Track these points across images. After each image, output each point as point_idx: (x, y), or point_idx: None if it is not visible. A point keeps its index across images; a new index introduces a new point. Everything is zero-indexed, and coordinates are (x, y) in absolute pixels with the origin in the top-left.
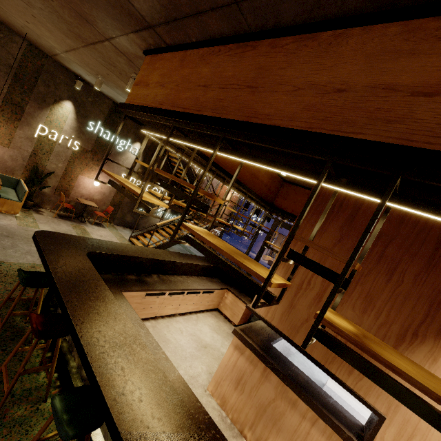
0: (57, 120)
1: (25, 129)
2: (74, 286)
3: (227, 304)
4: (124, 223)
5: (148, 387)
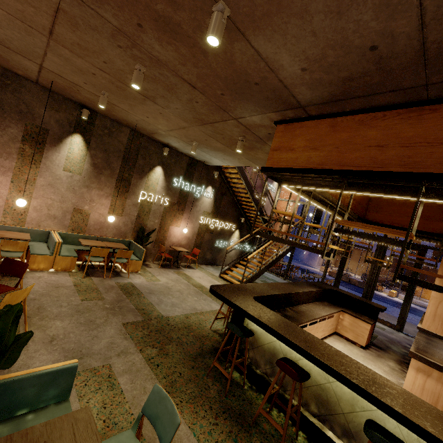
0: (152, 184)
1: (131, 197)
2: (287, 331)
3: (345, 326)
4: (205, 261)
5: (433, 415)
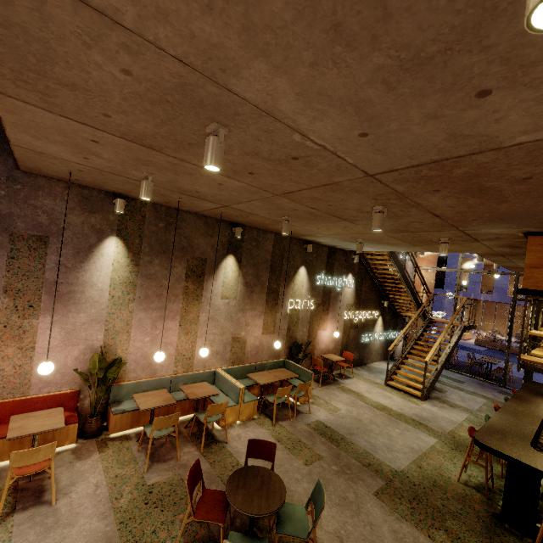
0: (297, 289)
1: (280, 310)
2: None
3: None
4: (353, 363)
5: None
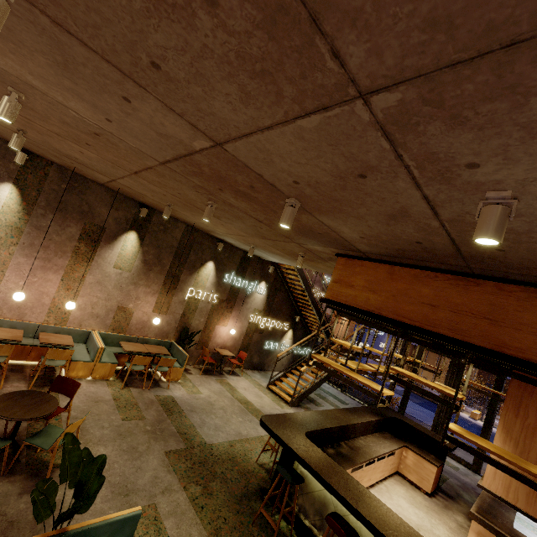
0: (202, 280)
1: (178, 294)
2: (338, 482)
3: (409, 466)
4: (251, 365)
5: None
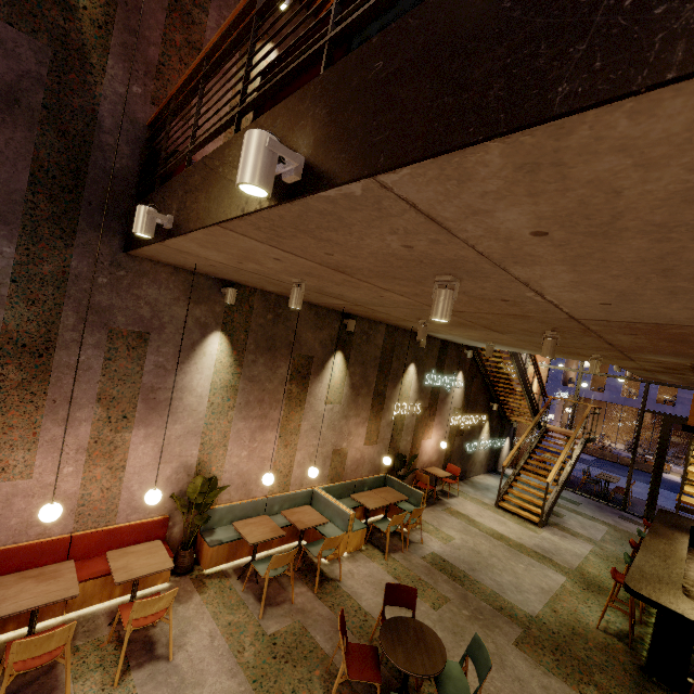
0: (405, 390)
1: (385, 416)
2: None
3: None
4: (455, 477)
5: None
